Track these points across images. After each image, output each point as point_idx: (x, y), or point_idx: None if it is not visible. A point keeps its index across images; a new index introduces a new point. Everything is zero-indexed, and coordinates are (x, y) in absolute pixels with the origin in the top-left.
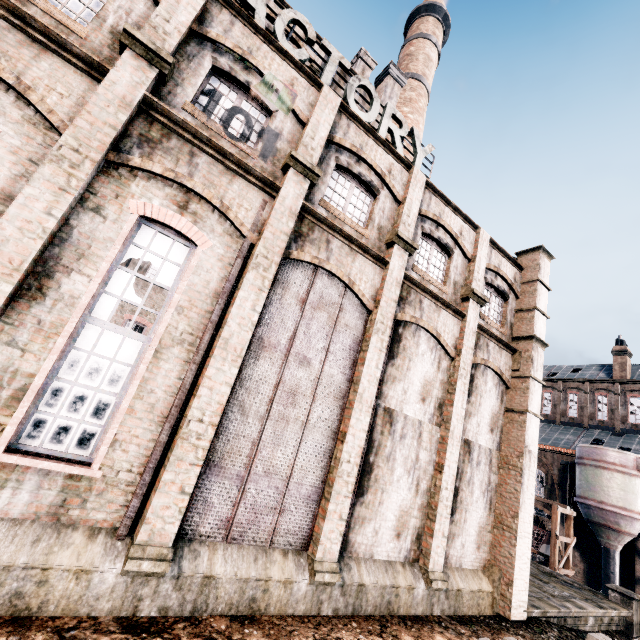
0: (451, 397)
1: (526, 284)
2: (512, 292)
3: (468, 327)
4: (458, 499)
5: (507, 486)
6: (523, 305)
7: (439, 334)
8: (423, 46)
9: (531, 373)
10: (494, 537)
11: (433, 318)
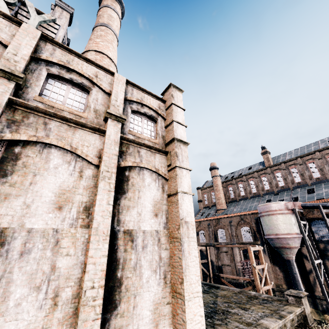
0: (95, 198)
1: (168, 109)
2: (160, 116)
3: (109, 139)
4: (122, 289)
5: (175, 257)
6: (168, 122)
7: (75, 148)
8: (106, 10)
9: (177, 164)
10: (173, 307)
11: (65, 136)
